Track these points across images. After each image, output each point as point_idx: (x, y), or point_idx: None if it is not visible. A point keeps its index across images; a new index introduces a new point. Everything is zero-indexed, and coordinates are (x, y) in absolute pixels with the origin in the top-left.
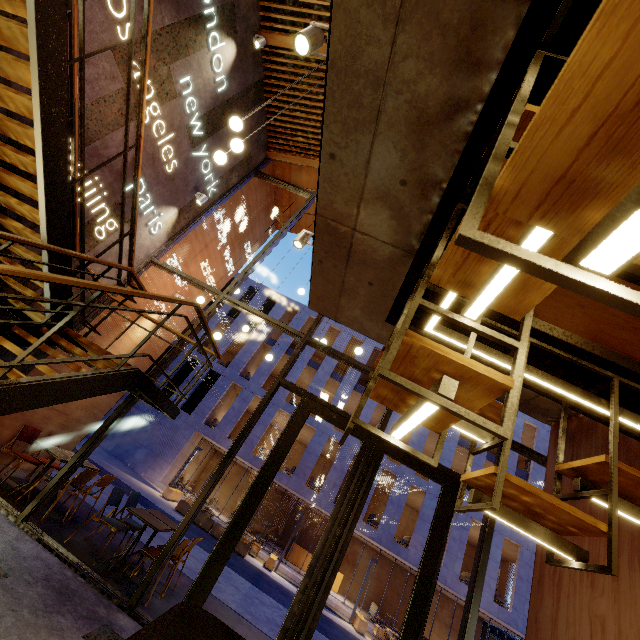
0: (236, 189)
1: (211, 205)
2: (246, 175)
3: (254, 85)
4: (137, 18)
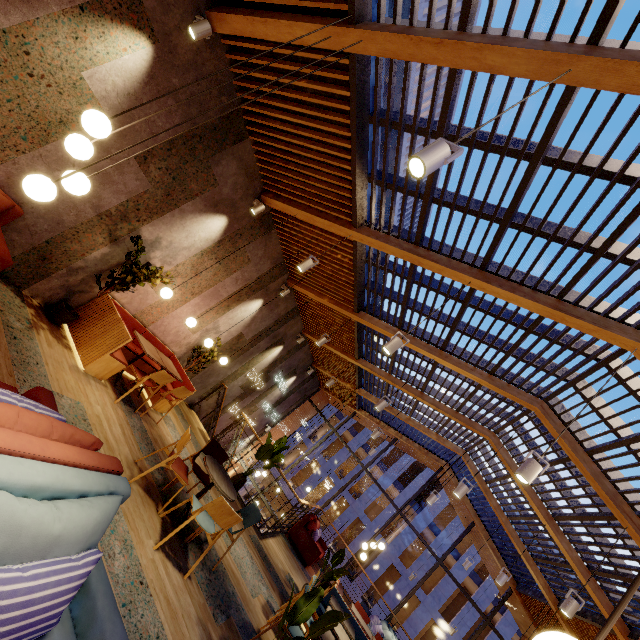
0: (294, 410)
1: (276, 423)
2: (302, 402)
3: (309, 376)
4: (242, 405)
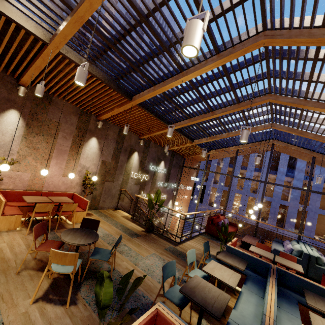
0: (181, 177)
1: (177, 188)
2: (181, 170)
3: (171, 156)
4: (147, 192)
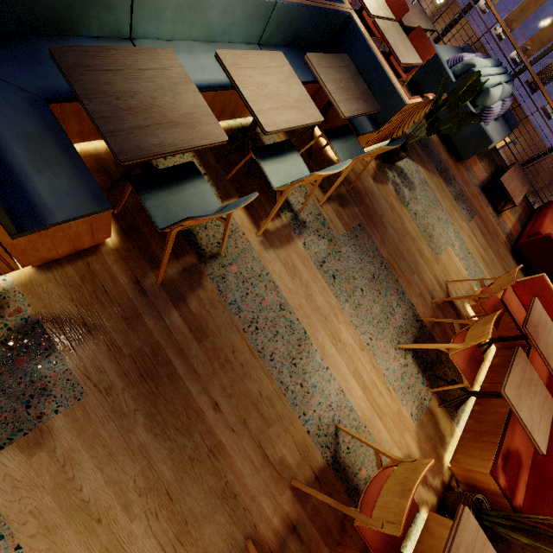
0: None
1: None
2: None
3: None
4: None
